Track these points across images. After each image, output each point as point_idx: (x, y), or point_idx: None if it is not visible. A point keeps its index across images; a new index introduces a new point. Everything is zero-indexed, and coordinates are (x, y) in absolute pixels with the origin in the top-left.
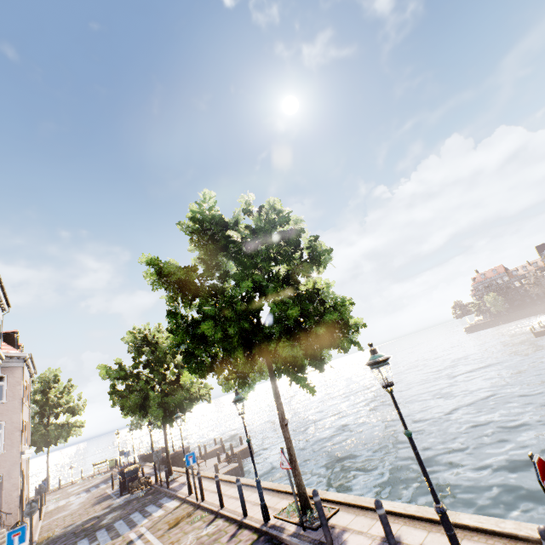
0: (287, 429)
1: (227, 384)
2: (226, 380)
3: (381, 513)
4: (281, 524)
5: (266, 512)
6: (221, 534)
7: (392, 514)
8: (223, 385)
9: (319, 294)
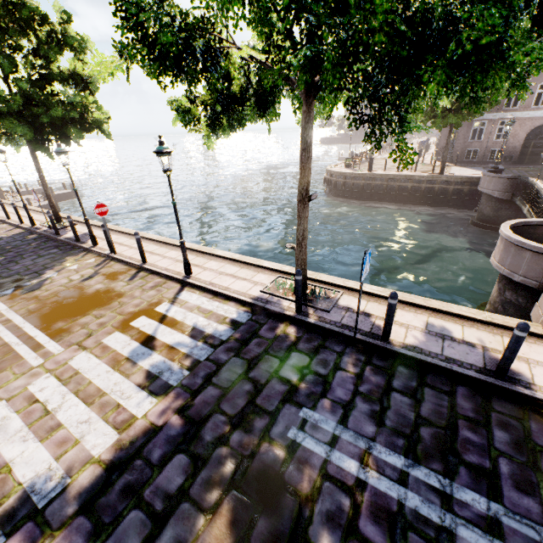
0: (44, 180)
1: None
2: None
3: (69, 220)
4: (41, 228)
5: (33, 222)
6: (2, 230)
7: (100, 227)
8: None
9: (90, 77)
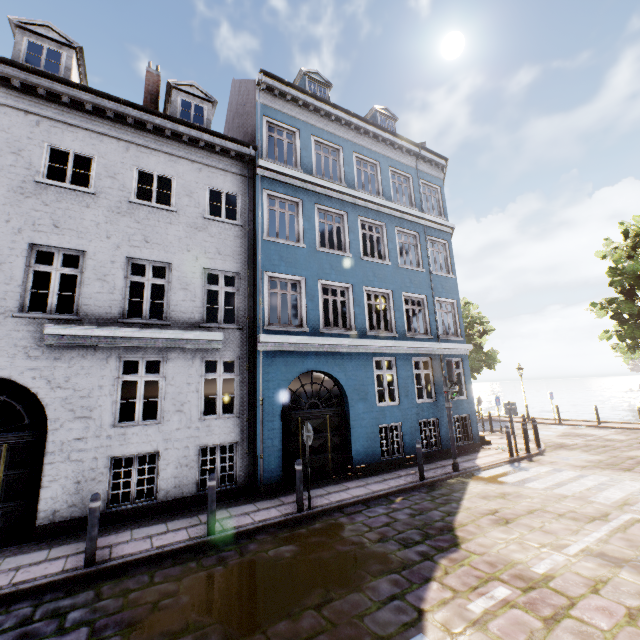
0: None
1: (621, 349)
2: (627, 345)
3: None
4: None
5: None
6: (634, 431)
7: None
8: (617, 349)
9: None
